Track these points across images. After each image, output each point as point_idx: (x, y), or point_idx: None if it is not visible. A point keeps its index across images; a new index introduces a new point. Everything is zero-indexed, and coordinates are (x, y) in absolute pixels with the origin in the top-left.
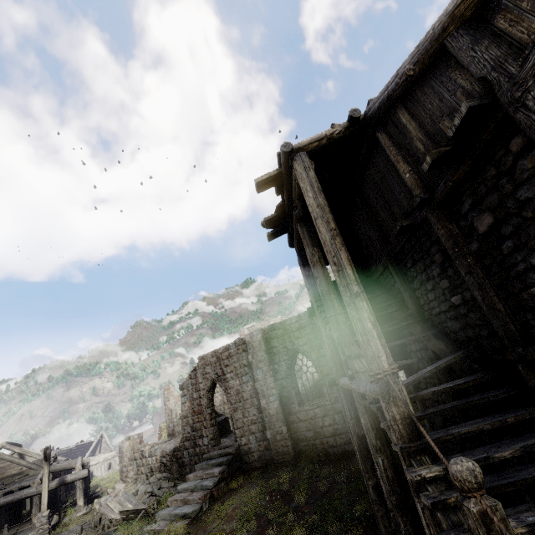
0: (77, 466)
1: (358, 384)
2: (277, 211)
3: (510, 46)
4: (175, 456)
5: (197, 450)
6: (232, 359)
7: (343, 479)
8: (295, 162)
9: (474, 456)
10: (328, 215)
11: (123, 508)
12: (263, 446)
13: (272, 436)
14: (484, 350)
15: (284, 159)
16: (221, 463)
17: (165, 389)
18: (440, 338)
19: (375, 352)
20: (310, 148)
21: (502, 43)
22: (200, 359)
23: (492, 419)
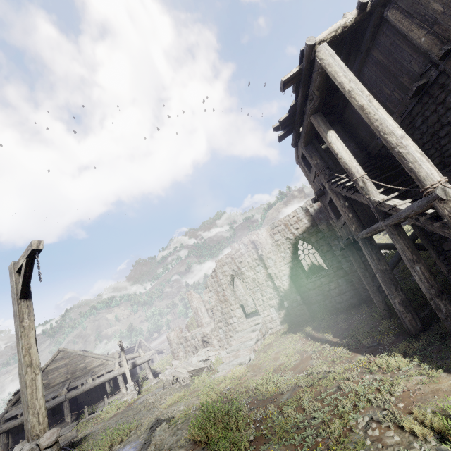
0: (141, 353)
1: (396, 215)
2: (290, 110)
3: None
4: (213, 335)
5: (230, 328)
6: (244, 257)
7: (357, 318)
8: (319, 53)
9: None
10: (360, 86)
11: (190, 369)
12: (283, 314)
13: (290, 305)
14: None
15: (308, 53)
16: (254, 330)
17: (188, 294)
18: None
19: (428, 171)
20: (329, 39)
21: None
22: (217, 262)
23: None
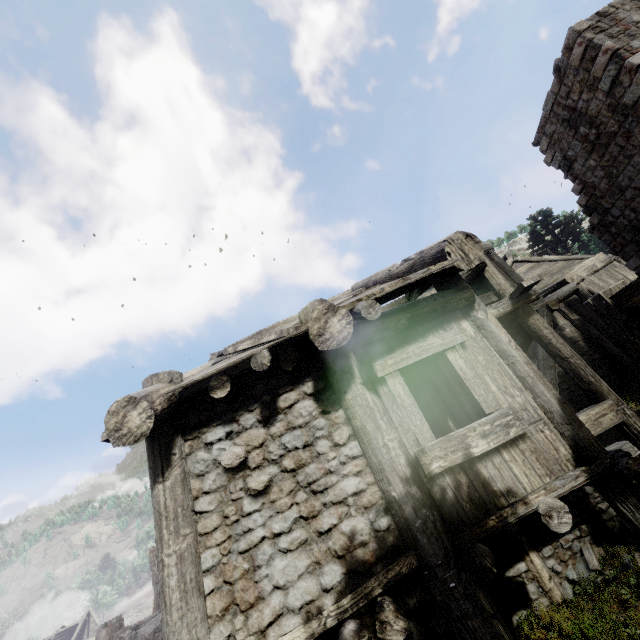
0: None
1: None
2: None
3: None
4: (156, 639)
5: None
6: None
7: None
8: None
9: None
10: None
11: None
12: None
13: None
14: None
15: None
16: None
17: (151, 551)
18: None
19: None
20: None
21: None
22: None
23: None
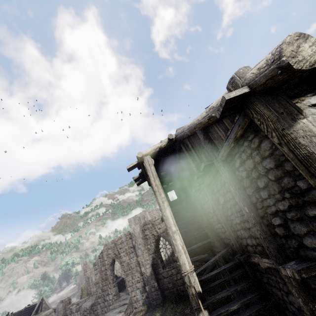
0: None
1: None
2: (140, 174)
3: (214, 146)
4: (92, 310)
5: (106, 304)
6: (124, 244)
7: (188, 312)
8: (144, 161)
9: (224, 309)
10: (160, 190)
11: None
12: (145, 296)
13: (149, 289)
14: (233, 250)
15: (139, 159)
16: (121, 311)
17: (84, 264)
18: (218, 241)
19: (183, 261)
20: (151, 153)
21: (212, 143)
22: (104, 245)
23: (233, 288)
